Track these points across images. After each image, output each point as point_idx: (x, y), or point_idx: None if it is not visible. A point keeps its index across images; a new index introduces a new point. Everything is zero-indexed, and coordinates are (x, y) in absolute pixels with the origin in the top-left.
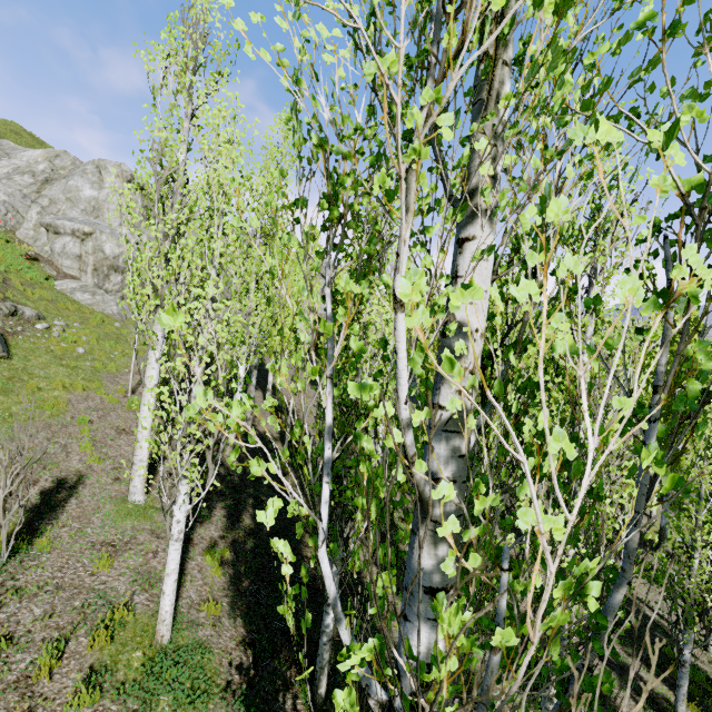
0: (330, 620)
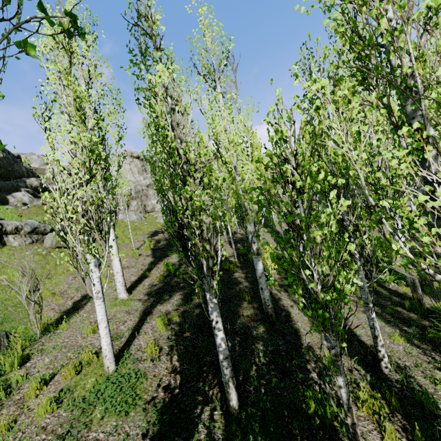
0: (220, 340)
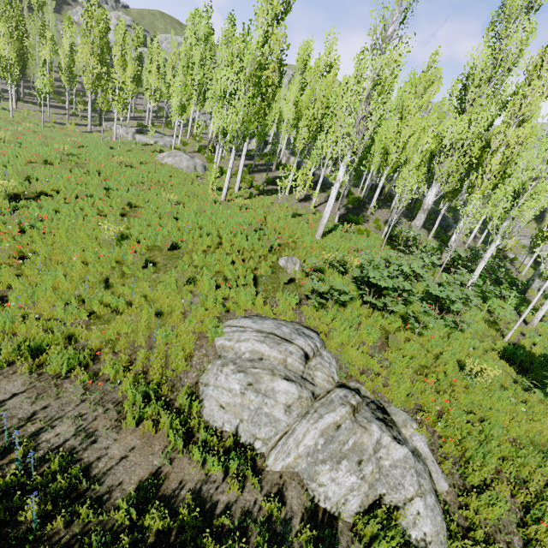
0: None
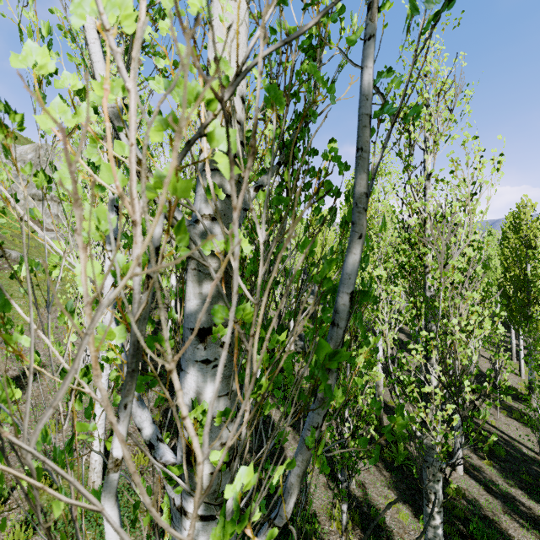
0: None
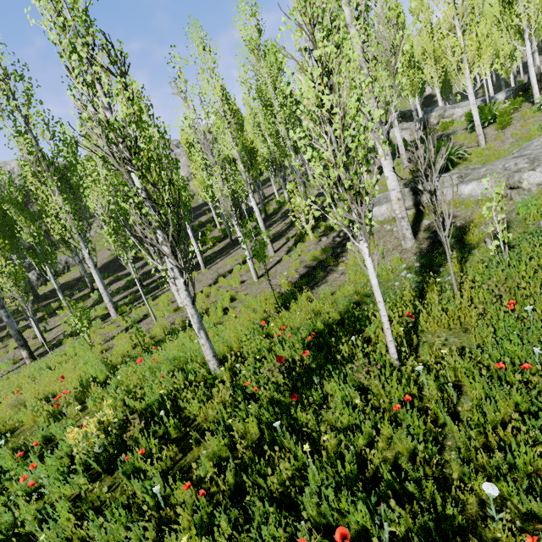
0: None
